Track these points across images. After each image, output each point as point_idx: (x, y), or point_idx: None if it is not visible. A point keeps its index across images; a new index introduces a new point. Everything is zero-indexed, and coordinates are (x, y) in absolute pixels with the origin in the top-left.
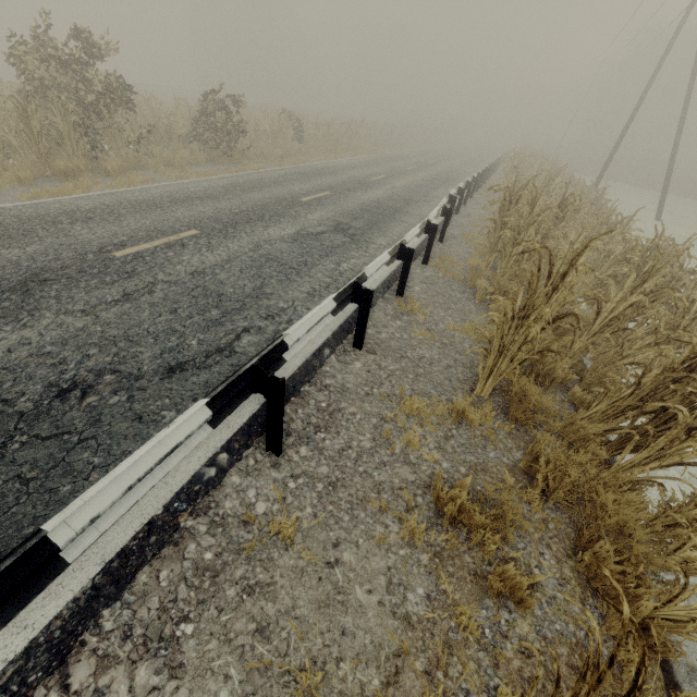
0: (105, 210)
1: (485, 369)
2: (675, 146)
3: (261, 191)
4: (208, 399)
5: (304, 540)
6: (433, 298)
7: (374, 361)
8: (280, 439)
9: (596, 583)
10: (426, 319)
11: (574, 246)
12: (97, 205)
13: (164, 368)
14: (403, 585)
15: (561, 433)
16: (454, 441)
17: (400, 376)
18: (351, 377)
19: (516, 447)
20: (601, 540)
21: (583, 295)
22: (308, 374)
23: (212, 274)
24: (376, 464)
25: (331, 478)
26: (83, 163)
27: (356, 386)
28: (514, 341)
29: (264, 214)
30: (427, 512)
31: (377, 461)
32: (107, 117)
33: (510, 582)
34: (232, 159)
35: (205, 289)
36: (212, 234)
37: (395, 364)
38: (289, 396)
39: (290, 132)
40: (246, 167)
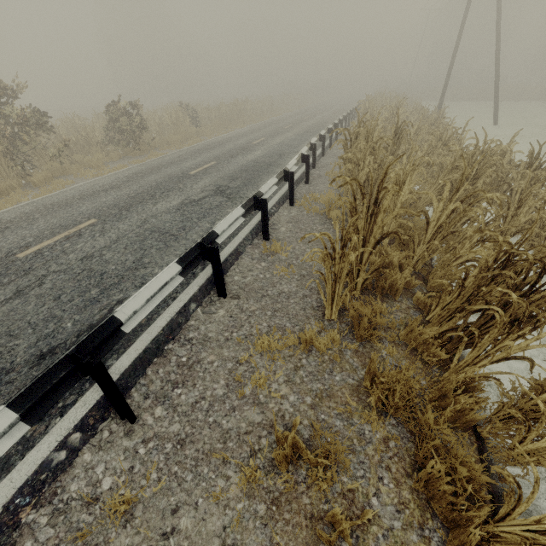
0: (22, 218)
1: (327, 297)
2: (497, 62)
3: (158, 173)
4: (4, 405)
5: (144, 512)
6: (297, 235)
7: (237, 305)
8: (126, 409)
9: (434, 502)
10: (288, 255)
11: (407, 166)
12: (17, 214)
13: (36, 356)
14: (237, 545)
15: (405, 342)
16: (303, 371)
17: (259, 315)
18: (213, 326)
19: (362, 364)
20: (431, 459)
21: (429, 204)
22: (173, 331)
23: (99, 256)
24: (226, 411)
25: (181, 435)
26: (15, 182)
27: (218, 333)
28: (342, 269)
29: (156, 192)
30: (269, 454)
31: (227, 407)
32: (28, 141)
33: (340, 524)
34: (141, 151)
35: (90, 271)
36: (108, 220)
37: (256, 304)
38: (151, 358)
39: (187, 120)
40: (152, 155)
